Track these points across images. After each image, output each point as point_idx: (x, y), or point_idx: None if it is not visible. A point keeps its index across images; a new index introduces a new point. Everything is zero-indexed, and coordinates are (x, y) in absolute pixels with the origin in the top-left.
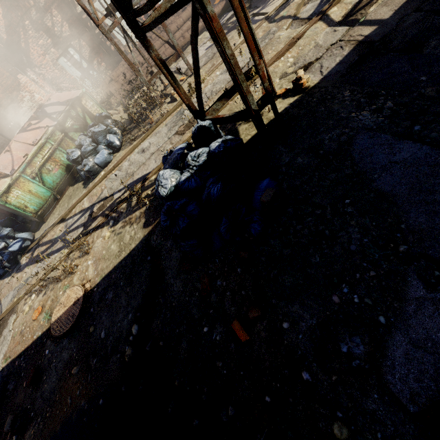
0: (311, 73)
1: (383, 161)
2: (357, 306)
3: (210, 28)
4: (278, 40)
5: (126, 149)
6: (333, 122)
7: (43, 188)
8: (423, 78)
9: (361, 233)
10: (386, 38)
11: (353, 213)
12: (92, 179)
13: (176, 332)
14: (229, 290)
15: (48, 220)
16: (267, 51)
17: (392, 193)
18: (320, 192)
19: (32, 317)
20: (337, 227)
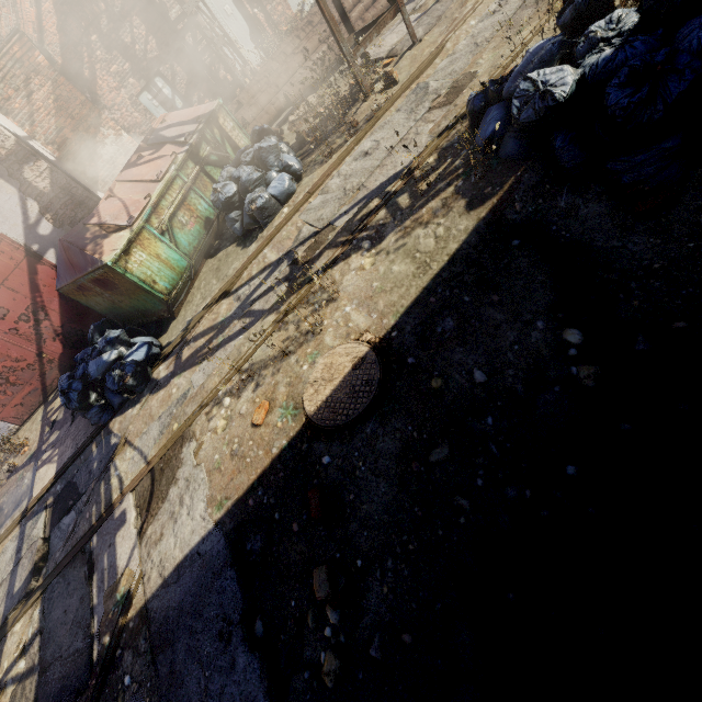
0: None
1: None
2: None
3: None
4: None
5: (320, 168)
6: None
7: (176, 254)
8: None
9: None
10: None
11: None
12: (264, 225)
13: None
14: None
15: (181, 313)
16: None
17: None
18: None
19: (254, 420)
20: None
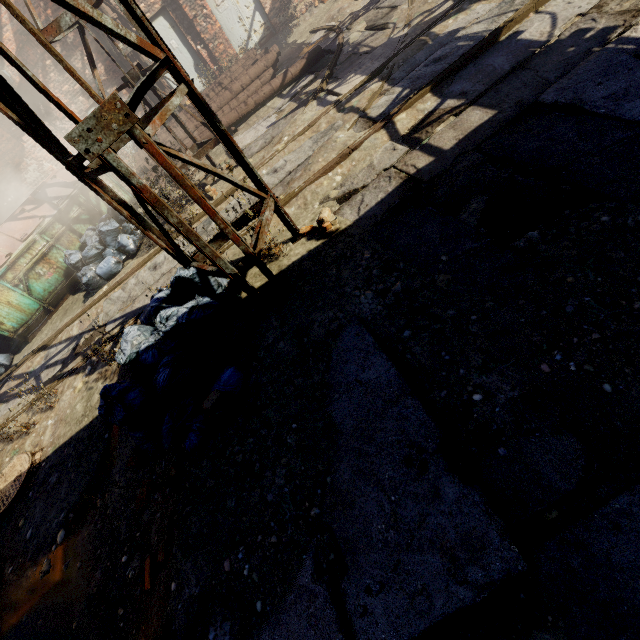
0: (349, 207)
1: (352, 377)
2: (244, 581)
3: (142, 199)
4: (333, 144)
5: (139, 258)
6: (334, 296)
7: (29, 299)
8: (444, 258)
9: (287, 478)
10: (434, 182)
11: (293, 445)
12: (92, 293)
13: (97, 553)
14: (161, 511)
15: (34, 340)
16: (318, 157)
17: (340, 427)
18: (279, 401)
19: None
20: (270, 461)
